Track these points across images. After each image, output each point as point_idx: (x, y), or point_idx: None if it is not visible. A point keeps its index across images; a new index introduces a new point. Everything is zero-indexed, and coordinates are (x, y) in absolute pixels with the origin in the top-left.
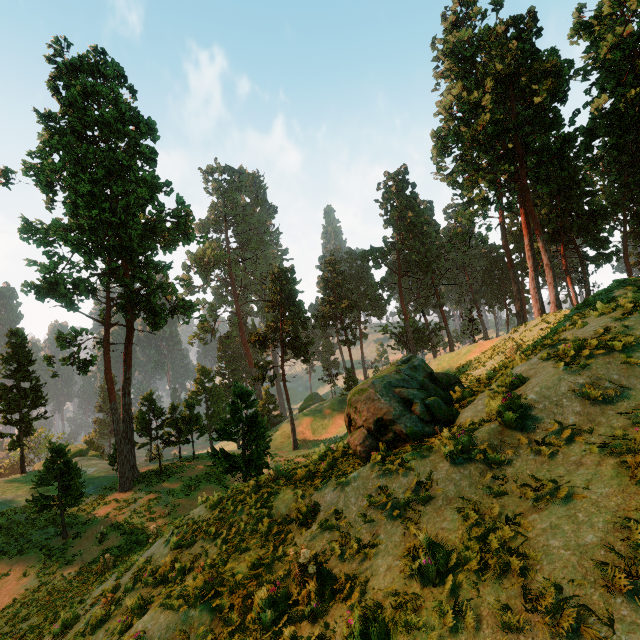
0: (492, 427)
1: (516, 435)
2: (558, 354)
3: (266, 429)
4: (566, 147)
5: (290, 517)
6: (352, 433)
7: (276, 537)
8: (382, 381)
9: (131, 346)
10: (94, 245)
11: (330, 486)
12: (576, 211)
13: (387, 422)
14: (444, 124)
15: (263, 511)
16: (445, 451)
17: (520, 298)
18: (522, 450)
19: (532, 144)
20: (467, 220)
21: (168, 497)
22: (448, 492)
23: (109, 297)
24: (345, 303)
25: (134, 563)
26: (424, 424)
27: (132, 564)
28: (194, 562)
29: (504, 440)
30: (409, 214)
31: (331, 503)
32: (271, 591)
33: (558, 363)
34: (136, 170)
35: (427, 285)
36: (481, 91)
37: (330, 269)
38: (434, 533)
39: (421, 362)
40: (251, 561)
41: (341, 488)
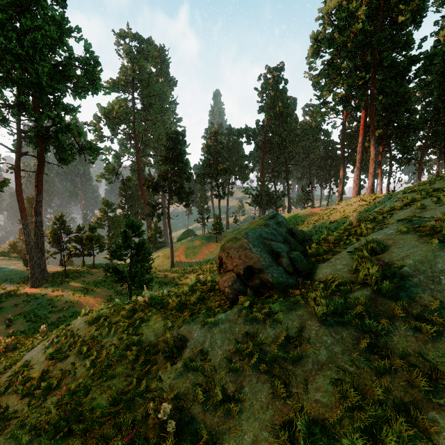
0: (365, 293)
1: (390, 305)
2: (420, 229)
3: (150, 254)
4: (410, 67)
5: (158, 347)
6: (222, 275)
7: (142, 367)
8: (254, 233)
9: (42, 175)
10: (5, 77)
11: (198, 323)
12: (398, 123)
13: (256, 270)
14: (322, 29)
15: (133, 337)
16: (319, 313)
17: (343, 181)
18: (398, 323)
19: (385, 60)
20: (320, 117)
21: (69, 295)
22: (319, 355)
23: (20, 129)
24: (221, 167)
25: (17, 361)
26: (288, 276)
27: (15, 362)
28: (62, 379)
29: (377, 309)
30: (279, 104)
31: (197, 341)
32: (126, 439)
33: (423, 238)
34: (46, 7)
35: (281, 163)
36: (359, 2)
37: (213, 138)
38: (307, 404)
39: (284, 219)
40: (112, 395)
41: (208, 328)
